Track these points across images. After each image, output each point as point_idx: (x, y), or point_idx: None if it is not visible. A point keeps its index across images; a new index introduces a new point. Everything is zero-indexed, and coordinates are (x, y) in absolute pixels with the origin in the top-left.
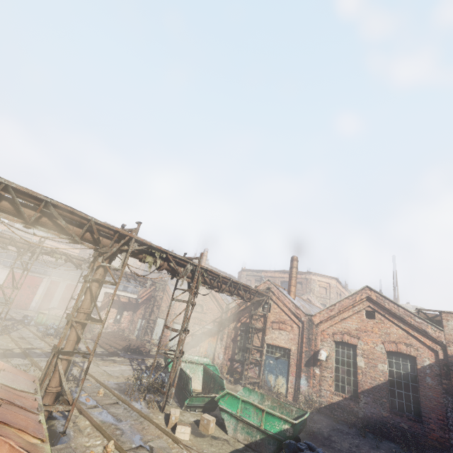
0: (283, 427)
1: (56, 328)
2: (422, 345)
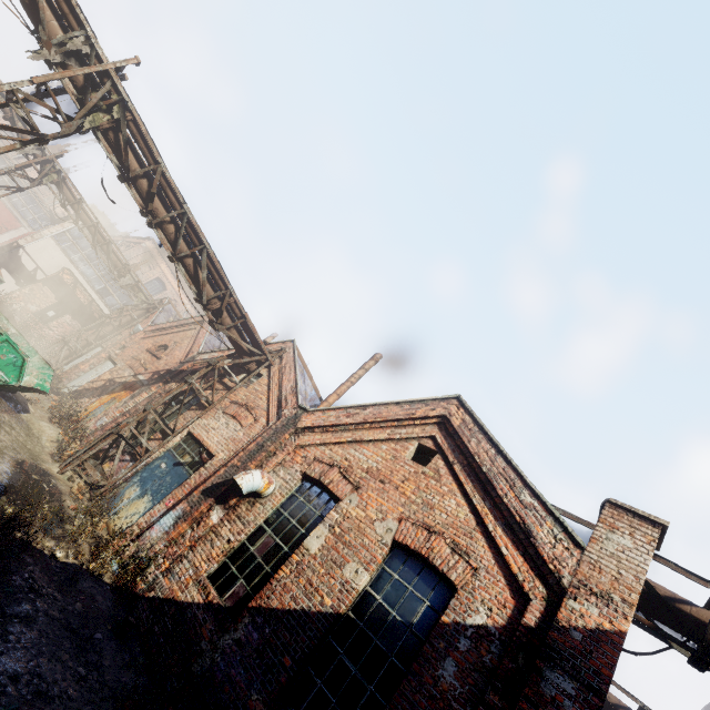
0: None
1: None
2: (496, 567)
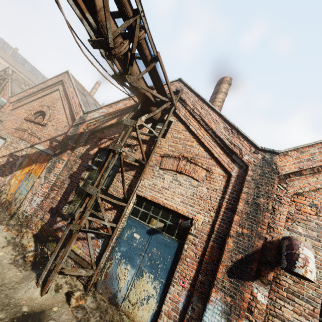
0: None
1: None
2: None
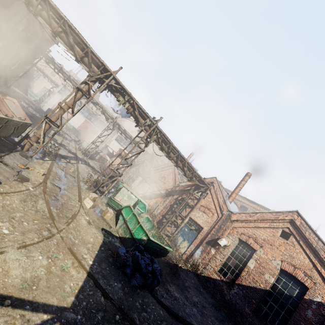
0: (143, 237)
1: (86, 149)
2: (323, 283)
